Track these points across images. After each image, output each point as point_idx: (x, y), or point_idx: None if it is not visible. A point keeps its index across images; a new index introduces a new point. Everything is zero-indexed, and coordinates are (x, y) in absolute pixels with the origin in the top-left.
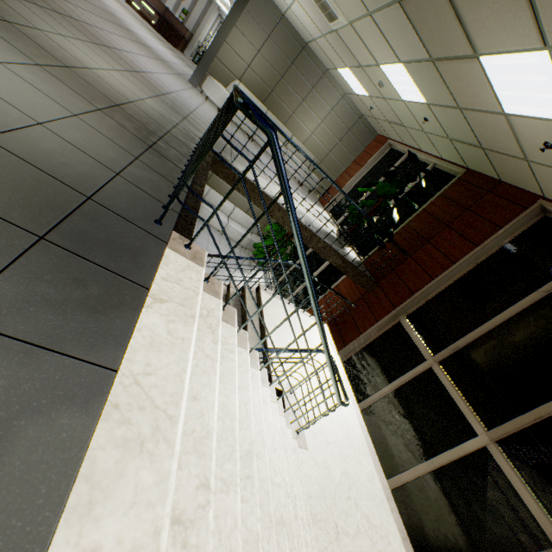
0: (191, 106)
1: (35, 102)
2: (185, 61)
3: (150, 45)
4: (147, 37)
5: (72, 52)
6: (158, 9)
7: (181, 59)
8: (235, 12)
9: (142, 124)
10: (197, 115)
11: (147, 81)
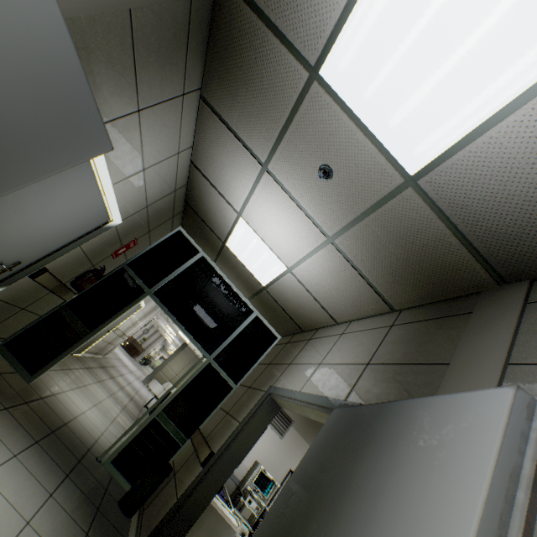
0: (145, 395)
1: (125, 399)
2: (137, 365)
3: (127, 363)
4: (124, 358)
5: (121, 381)
6: (130, 339)
7: (136, 365)
8: (175, 353)
9: (138, 404)
10: (148, 399)
11: (133, 386)
